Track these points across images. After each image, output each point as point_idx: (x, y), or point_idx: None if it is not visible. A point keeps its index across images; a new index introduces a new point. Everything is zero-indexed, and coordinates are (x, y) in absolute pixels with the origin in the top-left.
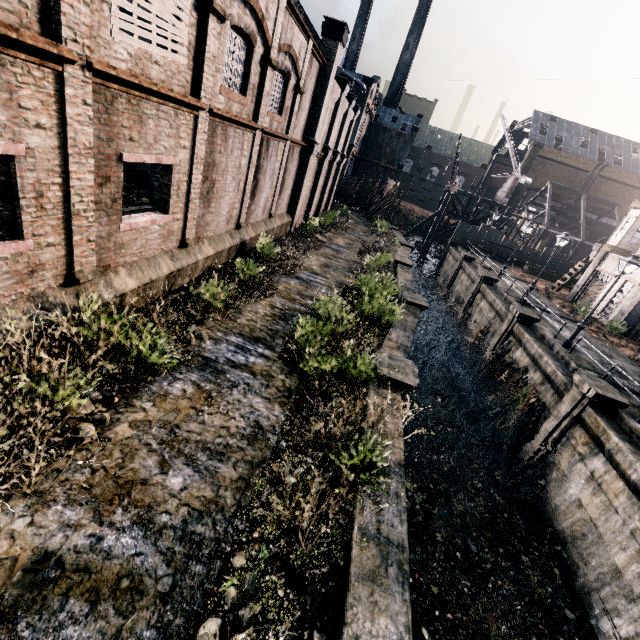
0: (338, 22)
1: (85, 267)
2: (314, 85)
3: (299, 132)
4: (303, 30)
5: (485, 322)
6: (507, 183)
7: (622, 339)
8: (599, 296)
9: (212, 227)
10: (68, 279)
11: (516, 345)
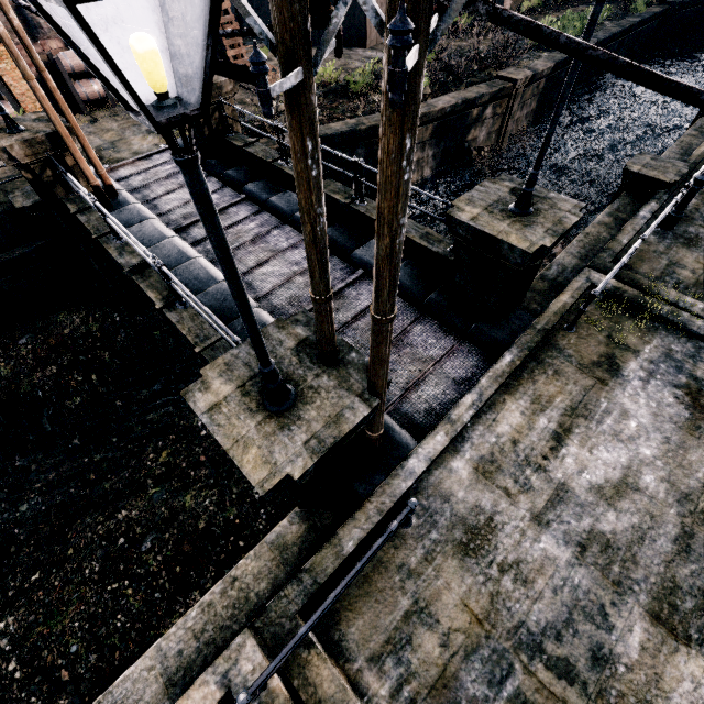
0: None
1: None
2: None
3: None
4: None
5: None
6: None
7: None
8: None
9: None
10: None
11: None
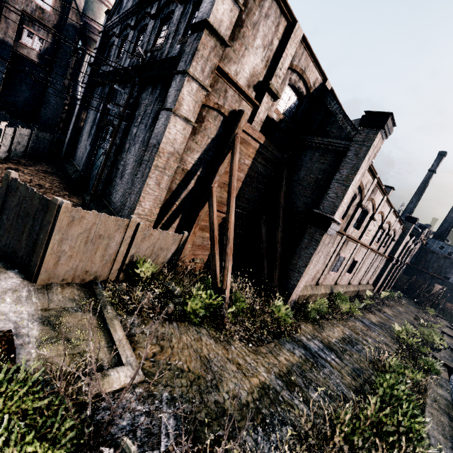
0: (414, 217)
1: (337, 282)
2: (398, 237)
3: (387, 253)
4: (400, 223)
5: None
6: None
7: None
8: None
9: (354, 281)
10: (334, 283)
11: None
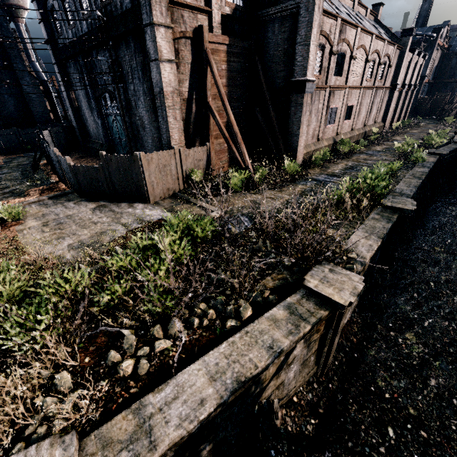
0: (409, 28)
1: (338, 132)
2: (396, 60)
3: (388, 83)
4: (392, 44)
5: None
6: None
7: None
8: None
9: (357, 125)
10: (335, 134)
11: None
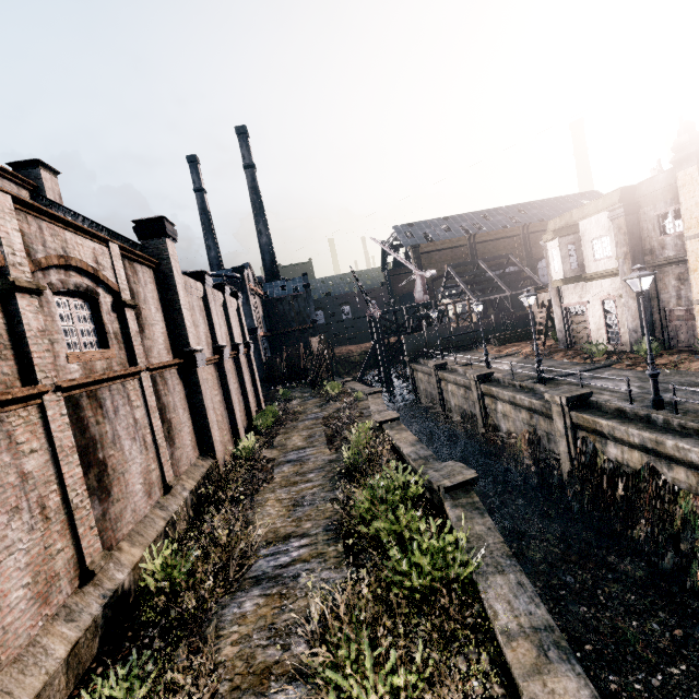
0: (152, 219)
1: None
2: (156, 291)
3: (162, 351)
4: (88, 235)
5: (523, 427)
6: (417, 284)
7: (663, 355)
8: (590, 328)
9: None
10: None
11: (598, 440)
